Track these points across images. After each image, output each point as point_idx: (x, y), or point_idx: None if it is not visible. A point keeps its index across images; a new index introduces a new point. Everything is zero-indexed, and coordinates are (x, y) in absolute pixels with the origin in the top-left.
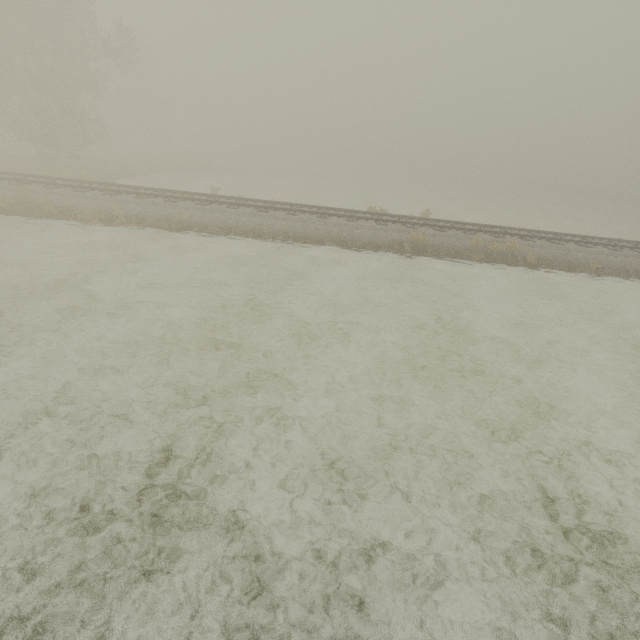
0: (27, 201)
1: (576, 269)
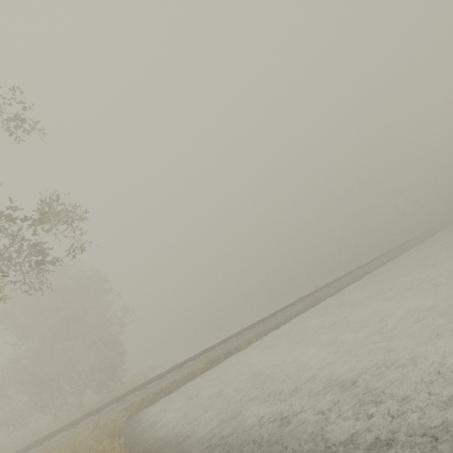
0: (206, 362)
1: (376, 268)
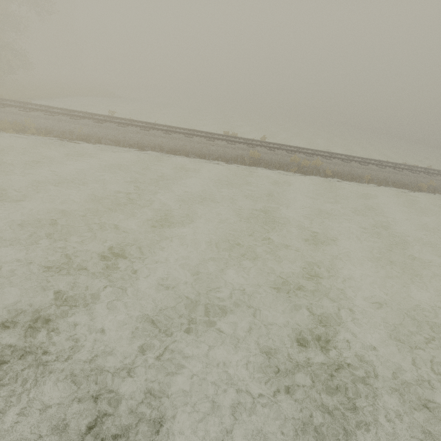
0: None
1: (356, 179)
